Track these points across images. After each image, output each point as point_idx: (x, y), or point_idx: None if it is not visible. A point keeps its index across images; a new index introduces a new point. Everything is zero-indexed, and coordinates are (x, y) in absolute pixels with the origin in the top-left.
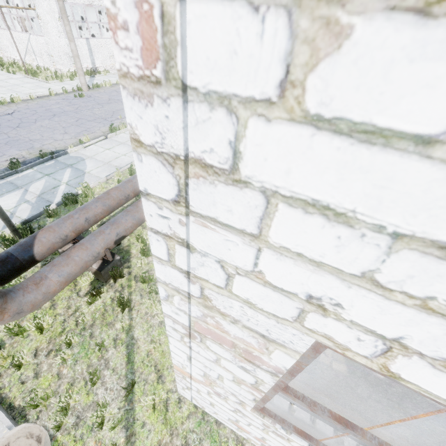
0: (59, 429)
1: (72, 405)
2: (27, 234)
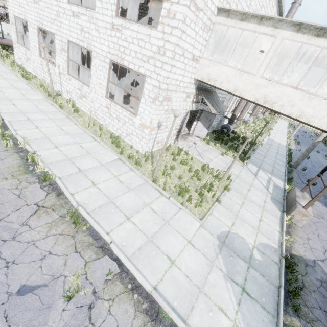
0: None
1: None
2: (7, 48)
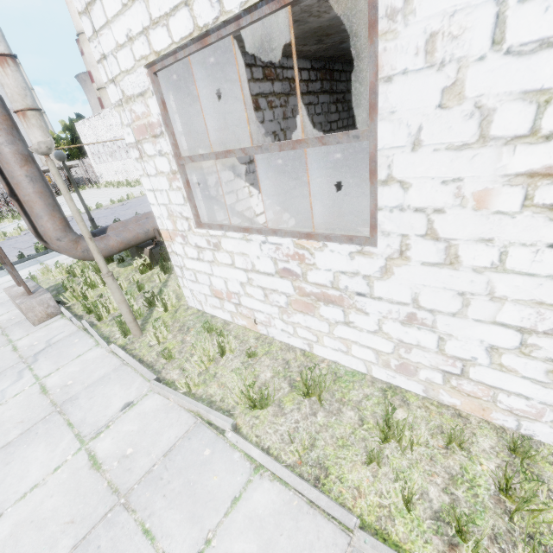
0: (100, 321)
1: (112, 313)
2: None
